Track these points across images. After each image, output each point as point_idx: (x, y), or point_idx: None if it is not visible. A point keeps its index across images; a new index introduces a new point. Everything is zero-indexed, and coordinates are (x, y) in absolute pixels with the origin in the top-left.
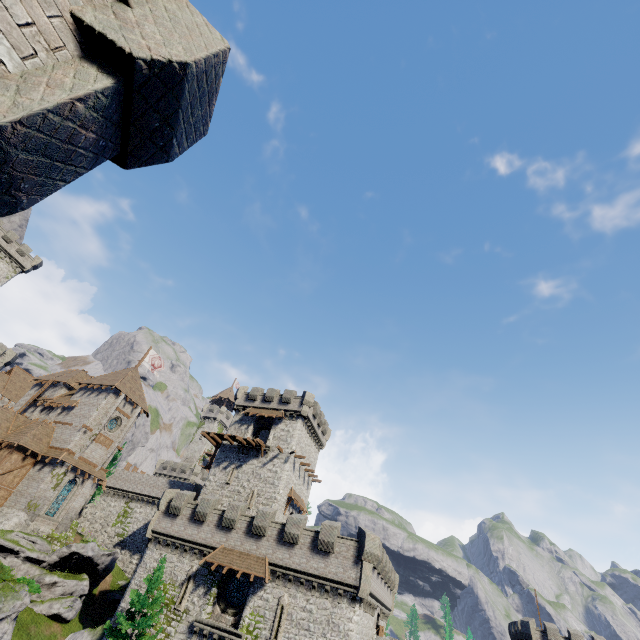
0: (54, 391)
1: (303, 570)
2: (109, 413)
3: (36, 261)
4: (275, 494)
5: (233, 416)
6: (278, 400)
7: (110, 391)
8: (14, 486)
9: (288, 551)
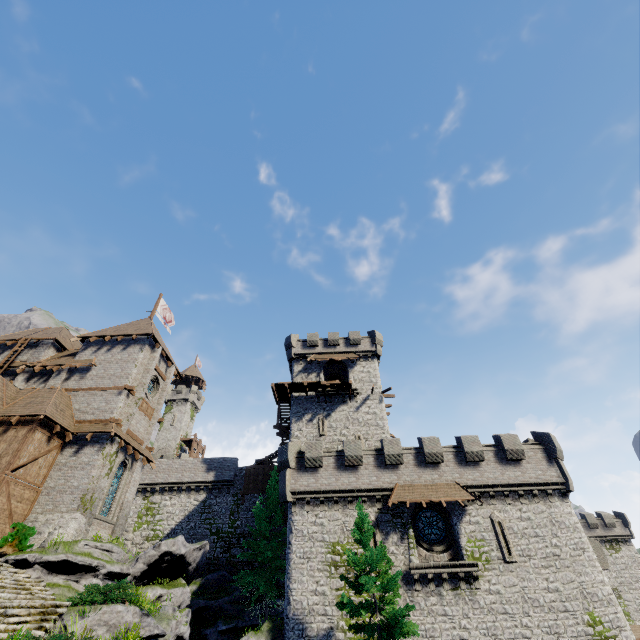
0: (37, 352)
1: (503, 483)
2: (150, 370)
3: None
4: (385, 434)
5: (293, 366)
6: (344, 343)
7: (144, 342)
8: (40, 482)
9: (476, 470)
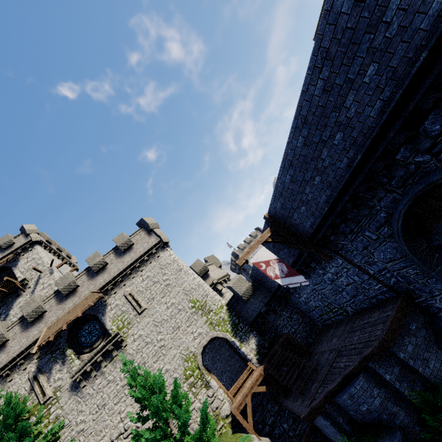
0: None
1: (124, 268)
2: None
3: None
4: None
5: None
6: None
7: None
8: None
9: (105, 273)
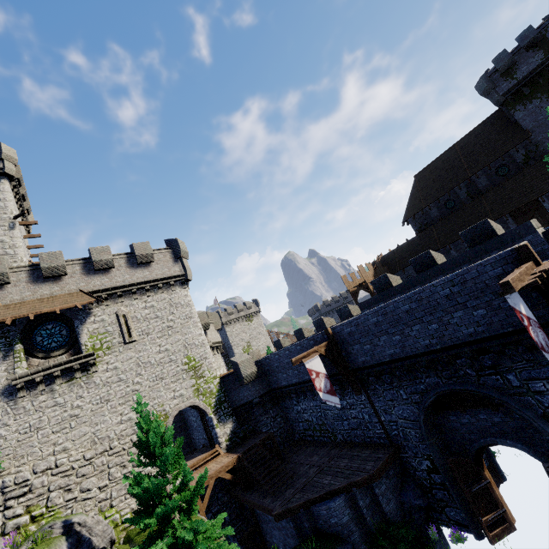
0: None
1: (131, 283)
2: None
3: None
4: (17, 263)
5: None
6: None
7: None
8: None
9: (105, 276)
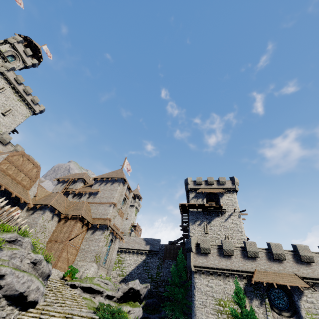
0: (76, 184)
1: None
2: (123, 195)
3: (41, 108)
4: (243, 236)
5: (189, 194)
6: (216, 183)
7: (120, 181)
8: (78, 246)
9: (308, 268)
